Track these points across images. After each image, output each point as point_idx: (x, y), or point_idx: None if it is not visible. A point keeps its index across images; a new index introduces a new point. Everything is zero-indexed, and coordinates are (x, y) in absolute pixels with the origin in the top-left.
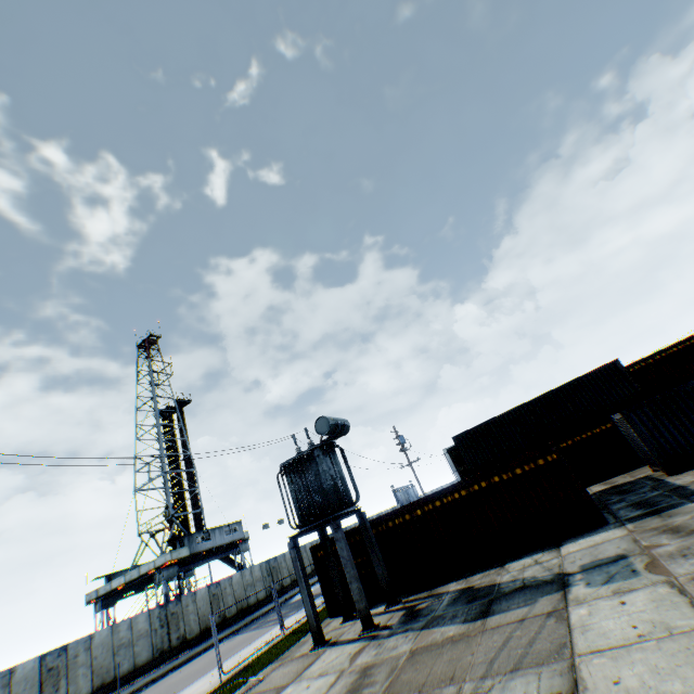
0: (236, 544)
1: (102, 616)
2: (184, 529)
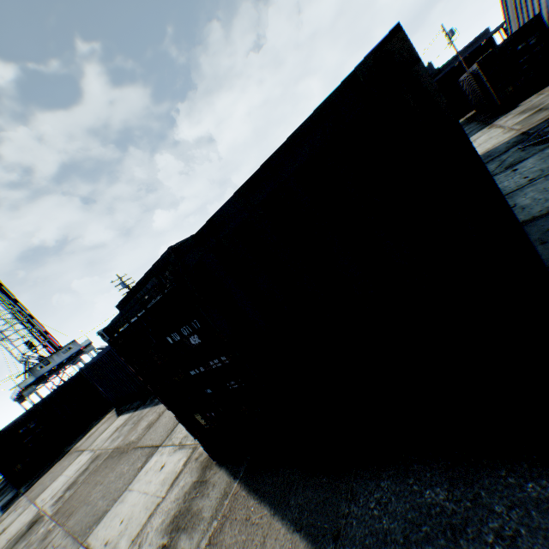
0: (82, 351)
1: (24, 407)
2: (40, 357)
